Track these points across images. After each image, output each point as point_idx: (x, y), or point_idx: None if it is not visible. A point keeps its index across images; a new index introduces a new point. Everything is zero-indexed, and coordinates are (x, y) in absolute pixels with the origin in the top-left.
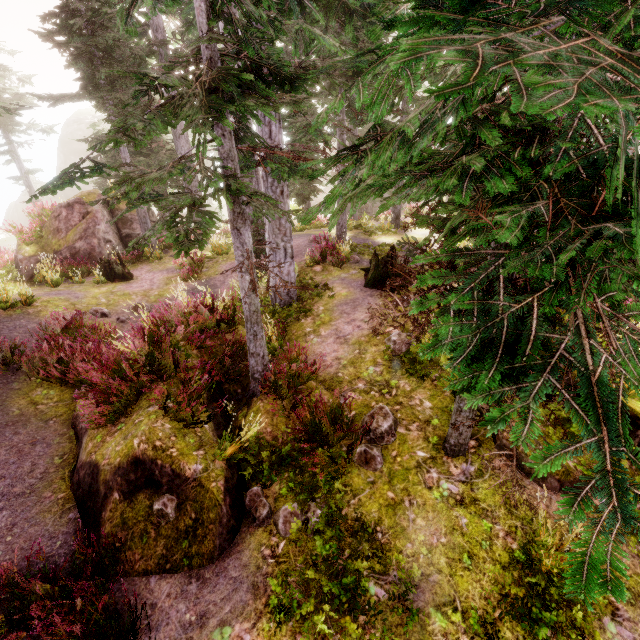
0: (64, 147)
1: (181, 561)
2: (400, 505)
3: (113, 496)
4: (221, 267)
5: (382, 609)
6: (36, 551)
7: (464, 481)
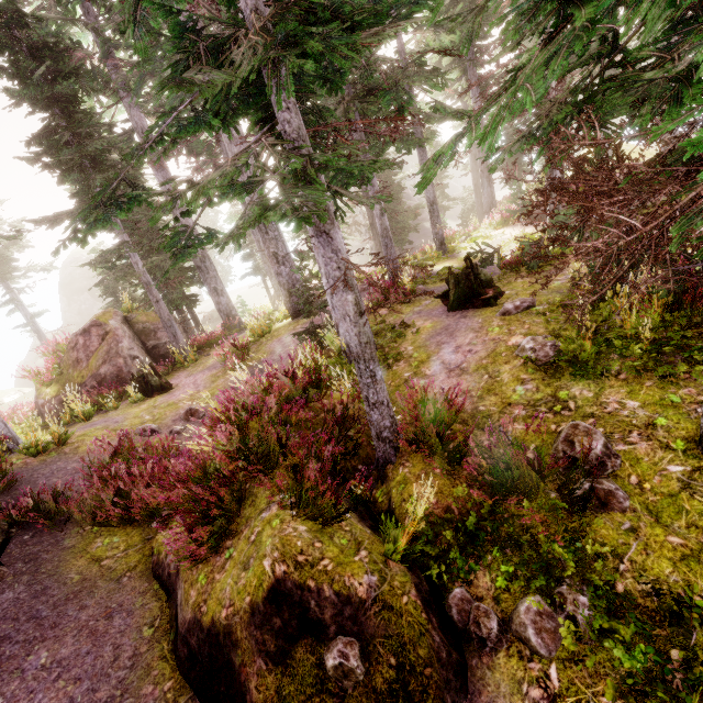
0: (65, 289)
1: None
2: (702, 552)
3: (255, 663)
4: (268, 347)
5: None
6: None
7: None
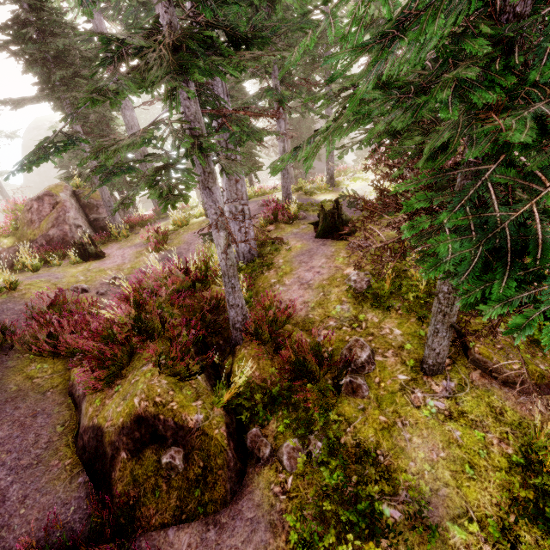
0: (27, 151)
1: (196, 510)
2: (394, 427)
3: (120, 456)
4: (184, 237)
5: (400, 530)
6: (52, 521)
7: (448, 397)
